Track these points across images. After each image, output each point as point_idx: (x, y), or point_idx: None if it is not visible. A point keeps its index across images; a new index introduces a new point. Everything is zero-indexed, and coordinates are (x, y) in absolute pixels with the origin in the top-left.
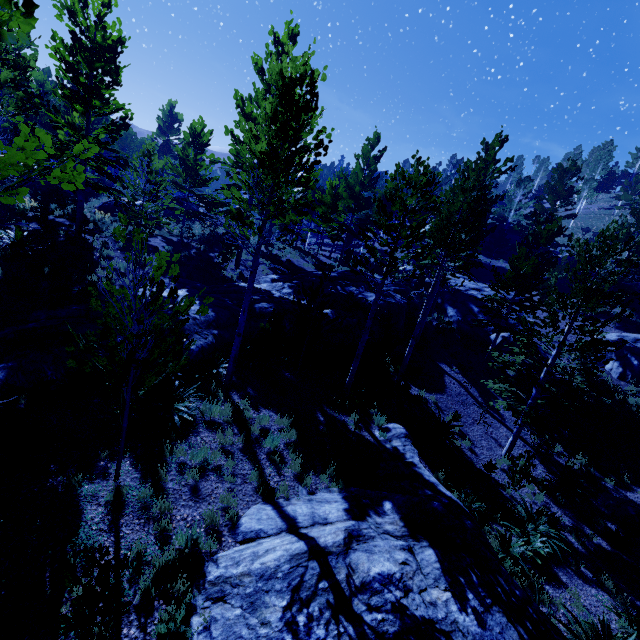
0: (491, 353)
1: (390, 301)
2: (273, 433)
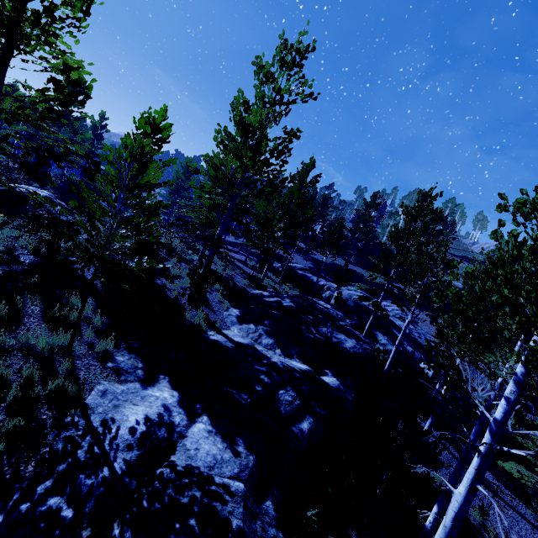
0: (438, 392)
1: (367, 347)
2: None
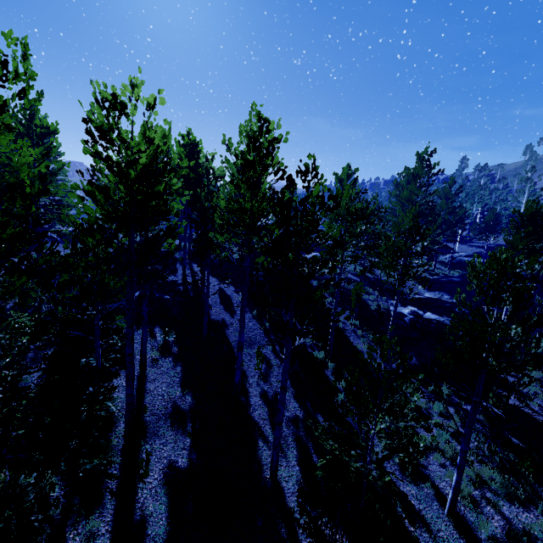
0: None
1: None
2: (542, 379)
